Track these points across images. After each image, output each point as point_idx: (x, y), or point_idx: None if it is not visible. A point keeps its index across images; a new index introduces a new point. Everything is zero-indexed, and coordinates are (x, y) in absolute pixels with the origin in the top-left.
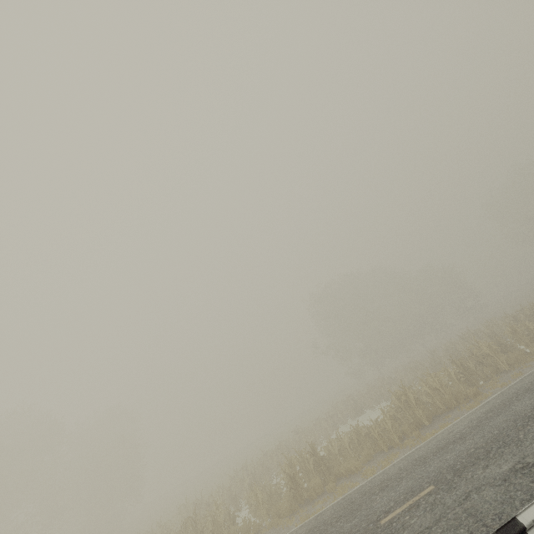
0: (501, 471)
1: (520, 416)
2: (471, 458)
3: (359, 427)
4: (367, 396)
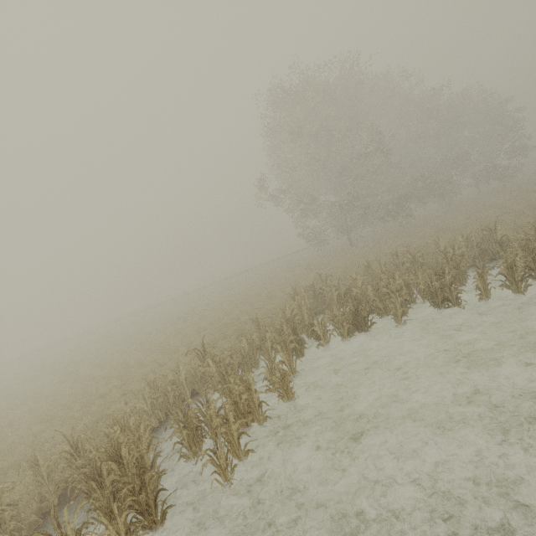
0: None
1: None
2: None
3: None
4: (387, 290)
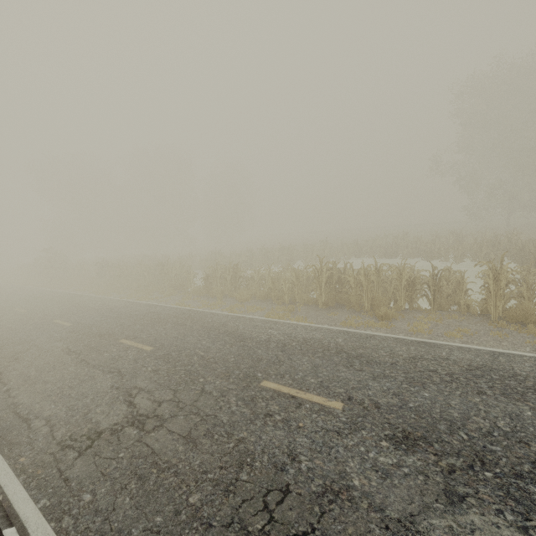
0: (135, 383)
1: (259, 368)
2: (183, 357)
3: (292, 272)
4: (410, 245)
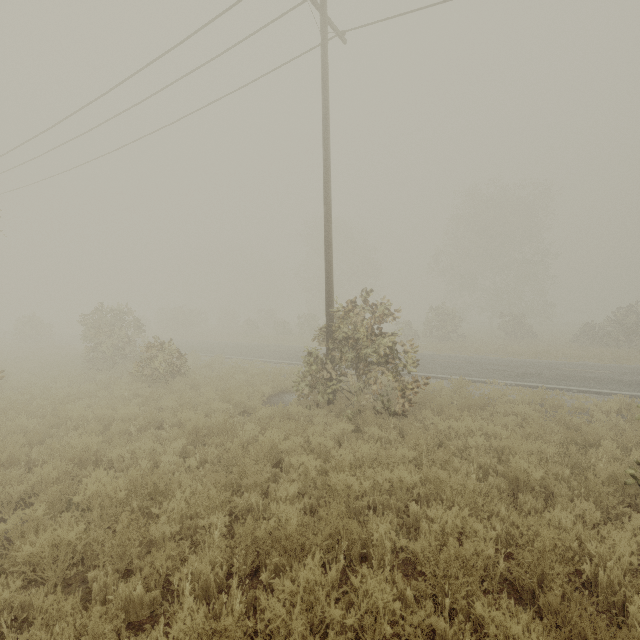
0: None
1: None
2: None
3: None
4: None
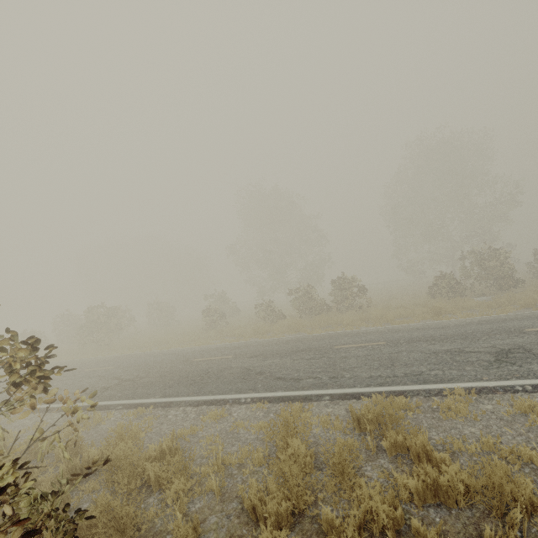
0: None
1: None
2: None
3: None
4: None
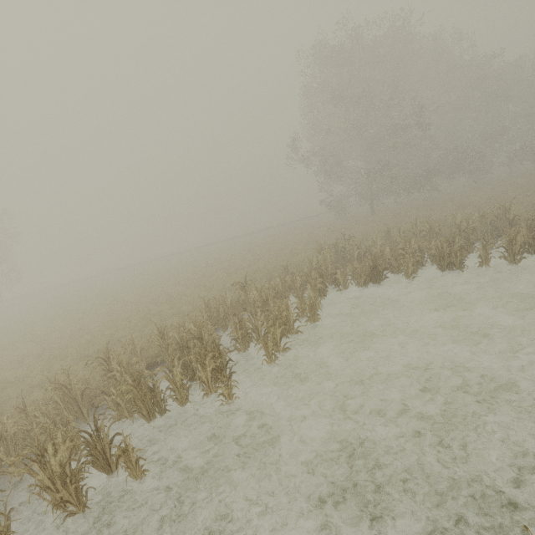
0: None
1: None
2: None
3: None
4: (402, 251)
